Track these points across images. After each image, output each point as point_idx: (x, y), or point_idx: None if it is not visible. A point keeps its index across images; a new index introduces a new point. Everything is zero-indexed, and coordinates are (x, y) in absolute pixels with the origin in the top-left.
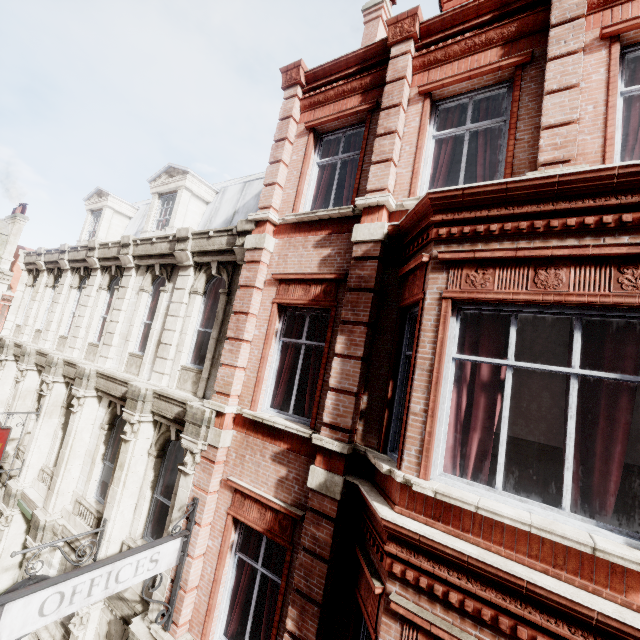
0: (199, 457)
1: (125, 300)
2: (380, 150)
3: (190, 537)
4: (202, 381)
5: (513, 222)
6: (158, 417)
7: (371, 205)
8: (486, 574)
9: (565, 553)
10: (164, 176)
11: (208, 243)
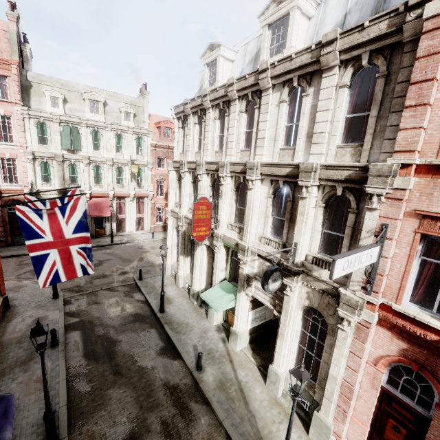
0: (383, 198)
1: (268, 113)
2: None
3: (382, 247)
4: (364, 151)
5: None
6: (324, 182)
7: None
8: None
9: None
10: (272, 6)
11: (360, 36)
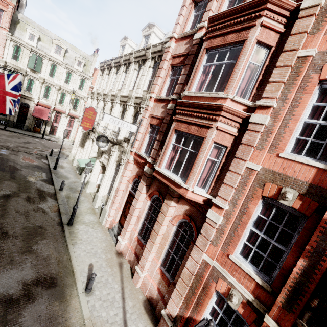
0: (144, 109)
1: (130, 73)
2: (208, 6)
3: (139, 128)
4: (148, 93)
5: (224, 23)
6: (135, 105)
7: (201, 27)
8: (191, 105)
9: (207, 99)
10: (147, 28)
11: (156, 48)
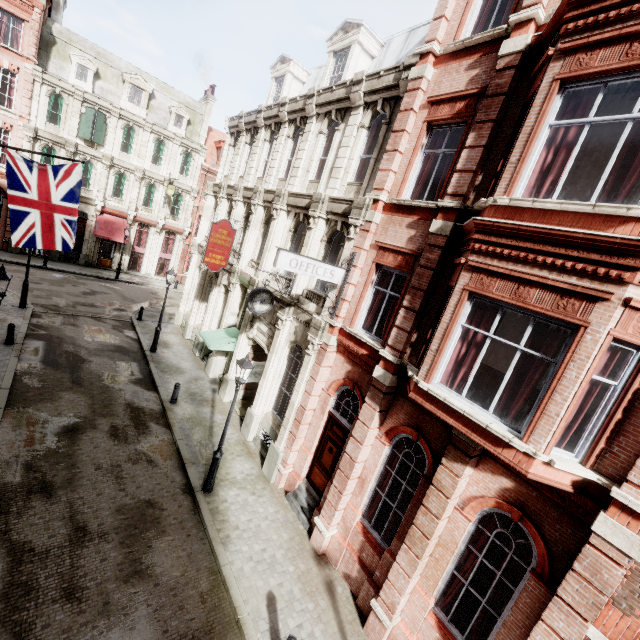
0: (358, 230)
1: (307, 142)
2: None
3: (349, 273)
4: (362, 189)
5: (628, 7)
6: (330, 216)
7: (522, 20)
8: (527, 234)
9: (579, 219)
10: (340, 33)
11: (378, 82)
